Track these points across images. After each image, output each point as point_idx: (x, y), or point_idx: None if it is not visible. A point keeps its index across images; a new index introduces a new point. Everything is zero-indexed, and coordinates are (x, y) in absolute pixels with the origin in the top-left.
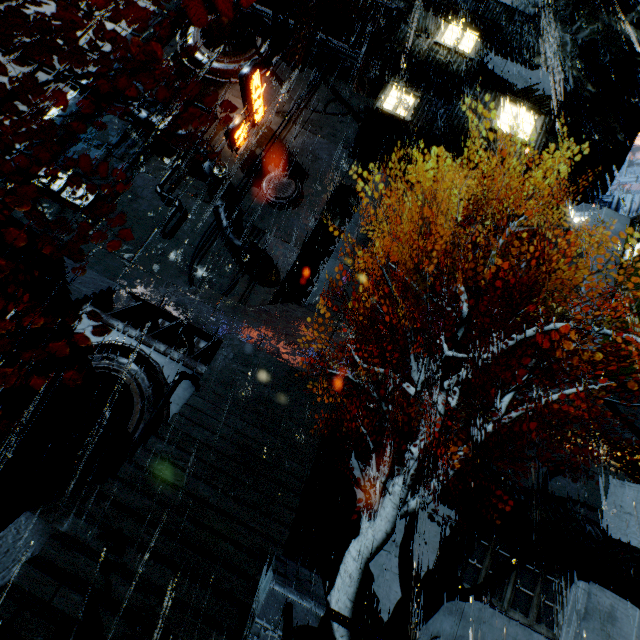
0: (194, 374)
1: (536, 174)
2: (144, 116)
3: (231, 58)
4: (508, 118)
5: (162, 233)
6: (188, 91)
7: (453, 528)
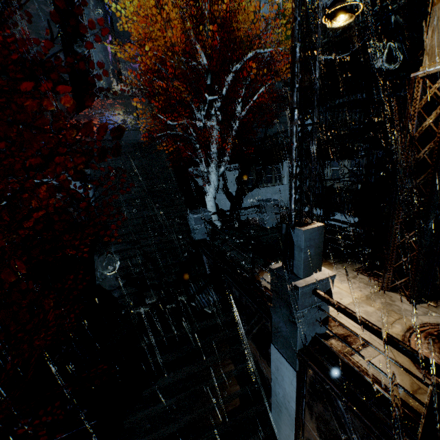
0: (85, 177)
1: None
2: None
3: None
4: None
5: None
6: None
7: (239, 170)
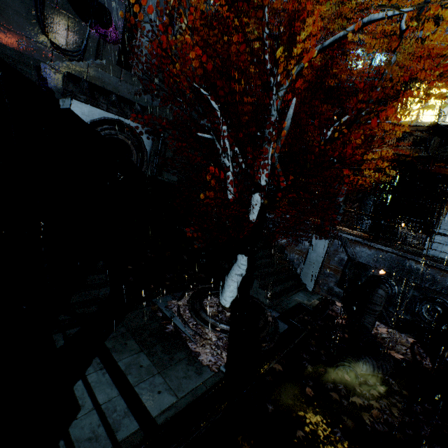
0: (152, 130)
1: None
2: None
3: None
4: None
5: None
6: None
7: None
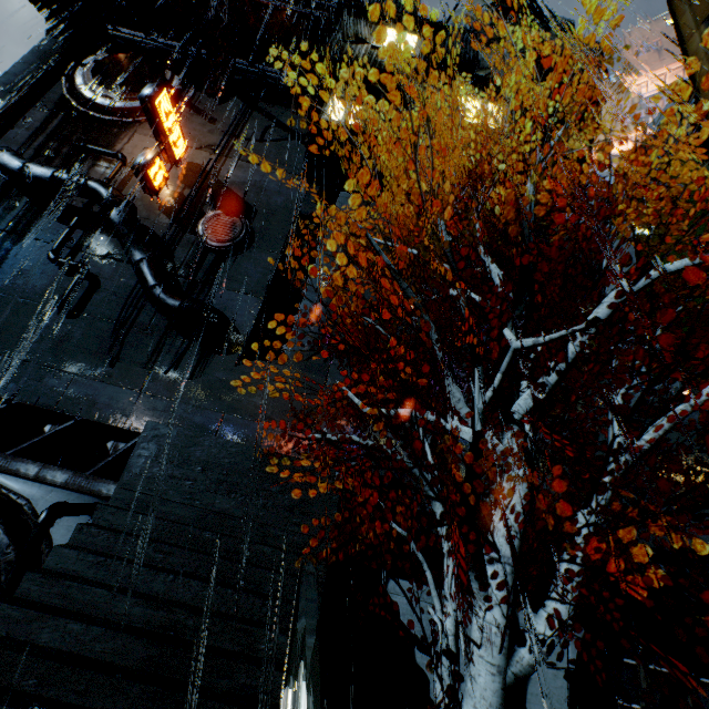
0: (95, 501)
1: (512, 182)
2: (18, 166)
3: (135, 94)
4: (473, 111)
5: (63, 311)
6: (84, 137)
7: (578, 652)
